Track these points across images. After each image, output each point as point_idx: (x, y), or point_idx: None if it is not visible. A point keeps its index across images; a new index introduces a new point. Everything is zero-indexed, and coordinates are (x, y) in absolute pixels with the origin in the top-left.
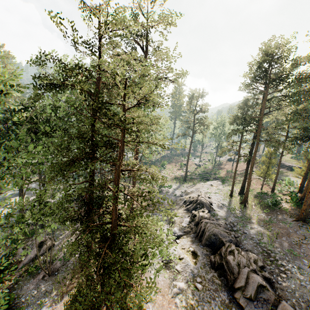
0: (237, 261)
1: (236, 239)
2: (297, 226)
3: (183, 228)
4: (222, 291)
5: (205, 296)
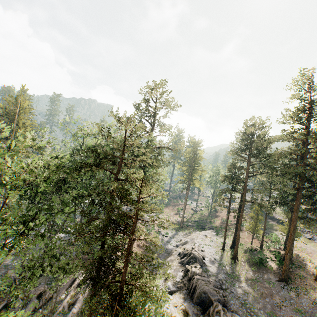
0: None
1: (224, 298)
2: (279, 287)
3: (177, 283)
4: None
5: None
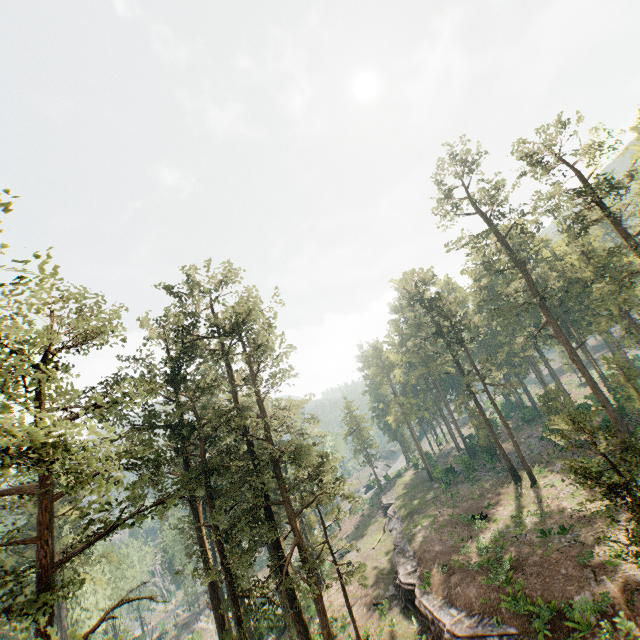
0: None
1: None
2: None
3: None
4: None
5: None
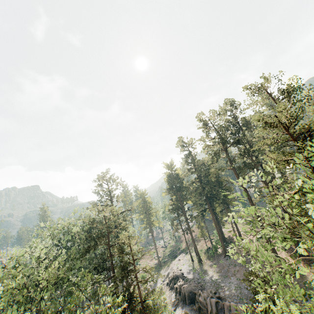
0: (203, 297)
1: (201, 286)
2: (226, 260)
3: (174, 303)
4: None
5: None
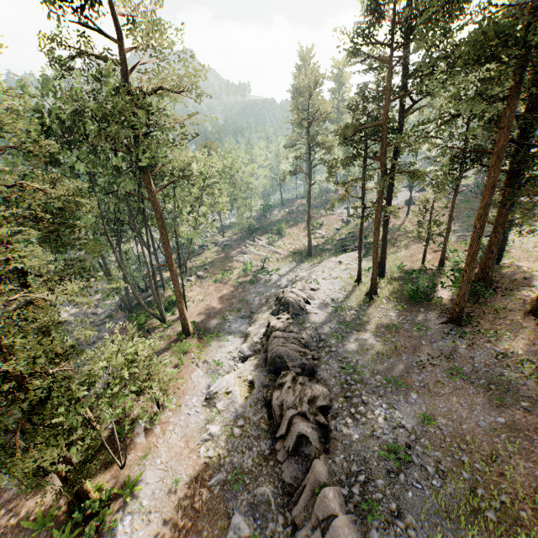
0: (282, 400)
1: (313, 362)
2: (440, 333)
3: (254, 345)
4: (265, 439)
5: (240, 445)
